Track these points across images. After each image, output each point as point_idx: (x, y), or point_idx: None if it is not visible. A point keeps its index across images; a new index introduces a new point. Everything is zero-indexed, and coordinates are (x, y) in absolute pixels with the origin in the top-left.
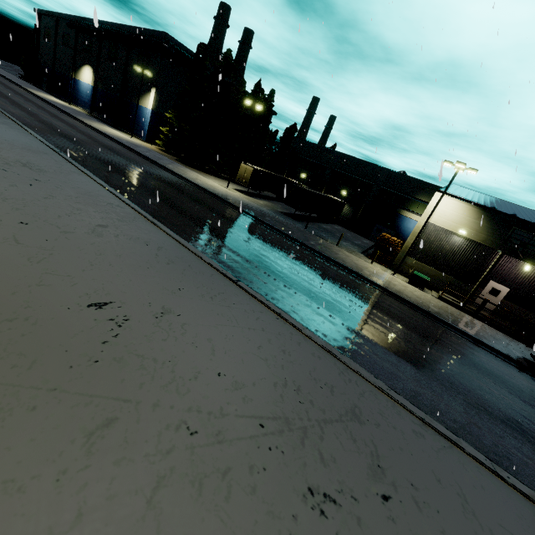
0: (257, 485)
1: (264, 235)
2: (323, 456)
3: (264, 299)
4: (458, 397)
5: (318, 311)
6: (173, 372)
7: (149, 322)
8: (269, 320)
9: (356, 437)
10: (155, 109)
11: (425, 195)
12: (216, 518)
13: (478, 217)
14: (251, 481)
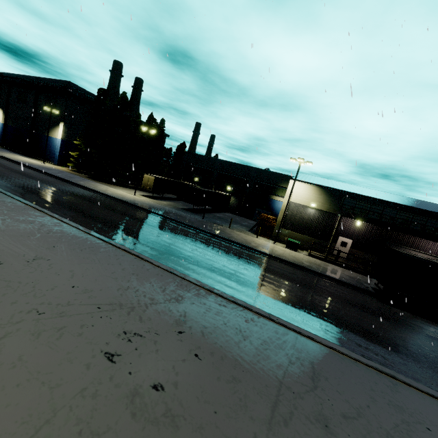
0: (84, 332)
1: (169, 227)
2: (142, 318)
3: (128, 249)
4: (332, 325)
5: (218, 280)
6: (34, 287)
7: (20, 264)
8: (128, 259)
9: (172, 309)
10: (65, 138)
11: (285, 183)
12: (47, 347)
13: (321, 194)
14: (80, 331)
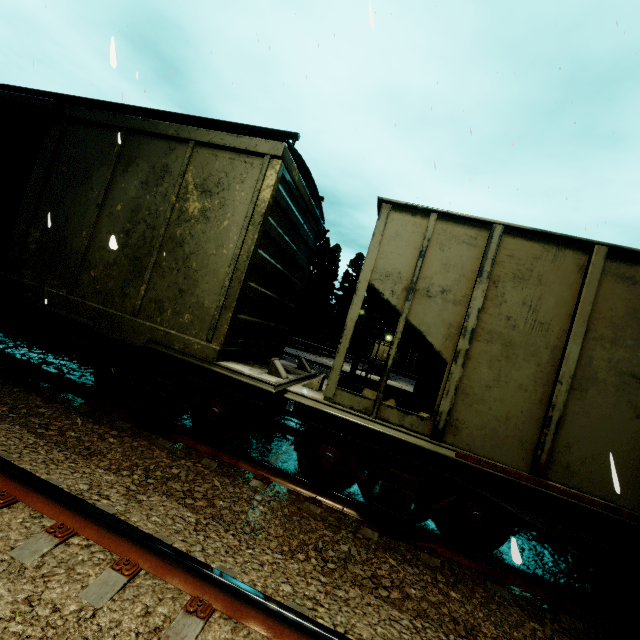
0: None
1: None
2: None
3: None
4: None
5: None
6: None
7: None
8: None
9: None
10: None
11: None
12: None
13: None
14: None
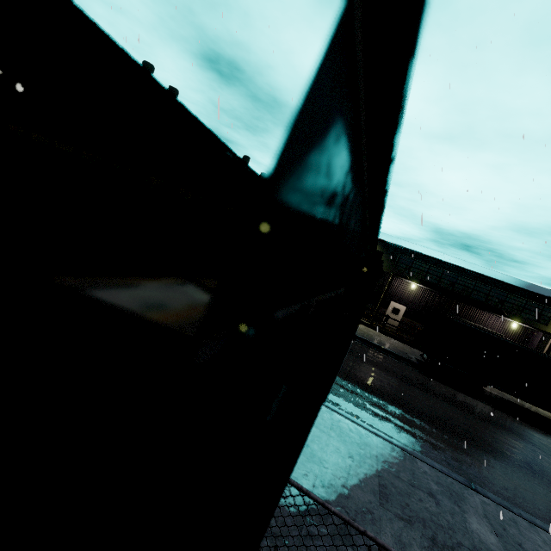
0: None
1: None
2: None
3: None
4: (350, 384)
5: None
6: None
7: None
8: None
9: None
10: None
11: None
12: None
13: None
14: None
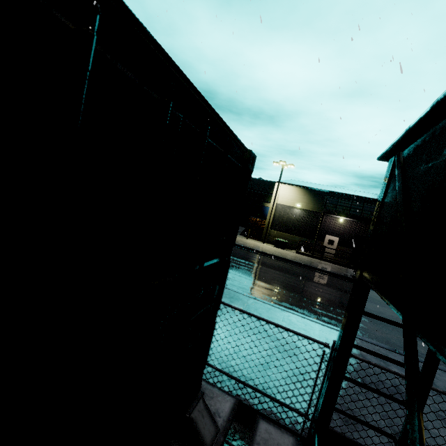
0: None
1: None
2: None
3: None
4: (297, 295)
5: None
6: None
7: None
8: None
9: None
10: None
11: None
12: None
13: (305, 194)
14: None
